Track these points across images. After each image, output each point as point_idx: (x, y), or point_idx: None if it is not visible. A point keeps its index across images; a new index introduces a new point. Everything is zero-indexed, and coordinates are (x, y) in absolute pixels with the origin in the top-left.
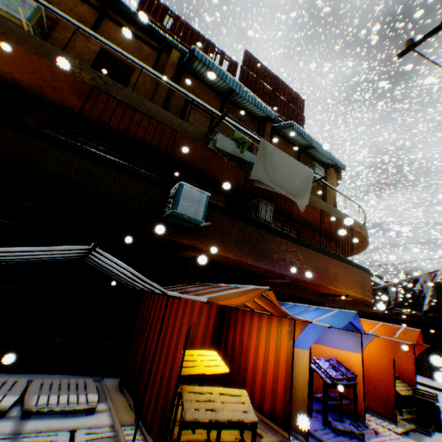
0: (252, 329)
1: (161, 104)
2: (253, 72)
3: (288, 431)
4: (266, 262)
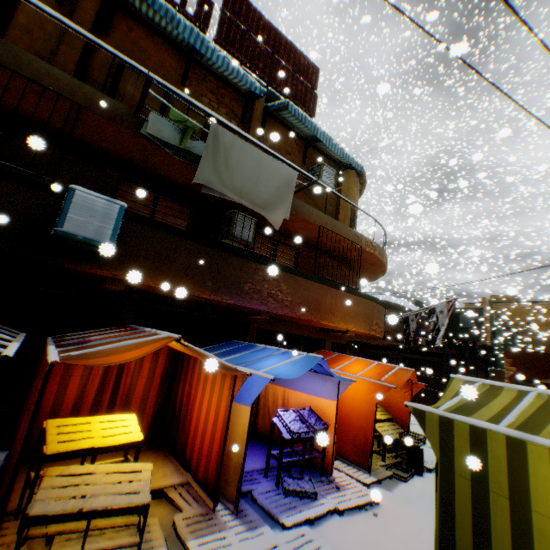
0: (199, 381)
1: (75, 61)
2: (239, 20)
3: (213, 502)
4: (232, 295)
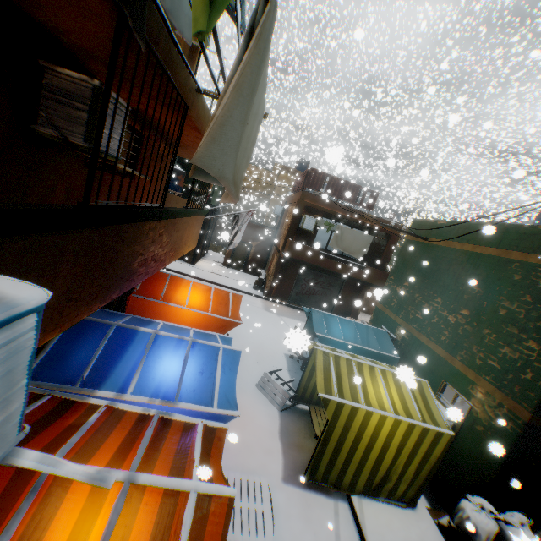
0: None
1: None
2: None
3: None
4: (122, 286)
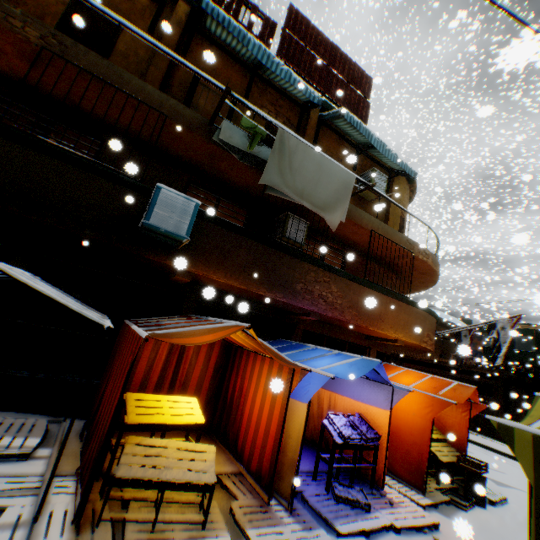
0: (253, 374)
1: (159, 80)
2: (299, 37)
3: (268, 495)
4: (285, 293)
